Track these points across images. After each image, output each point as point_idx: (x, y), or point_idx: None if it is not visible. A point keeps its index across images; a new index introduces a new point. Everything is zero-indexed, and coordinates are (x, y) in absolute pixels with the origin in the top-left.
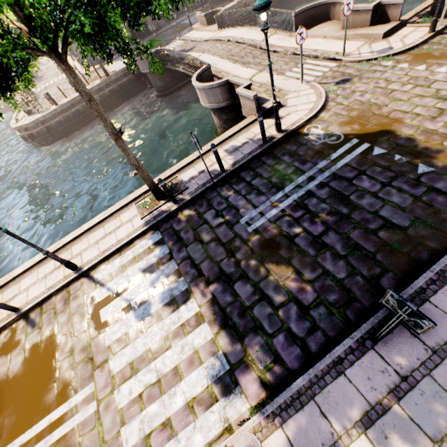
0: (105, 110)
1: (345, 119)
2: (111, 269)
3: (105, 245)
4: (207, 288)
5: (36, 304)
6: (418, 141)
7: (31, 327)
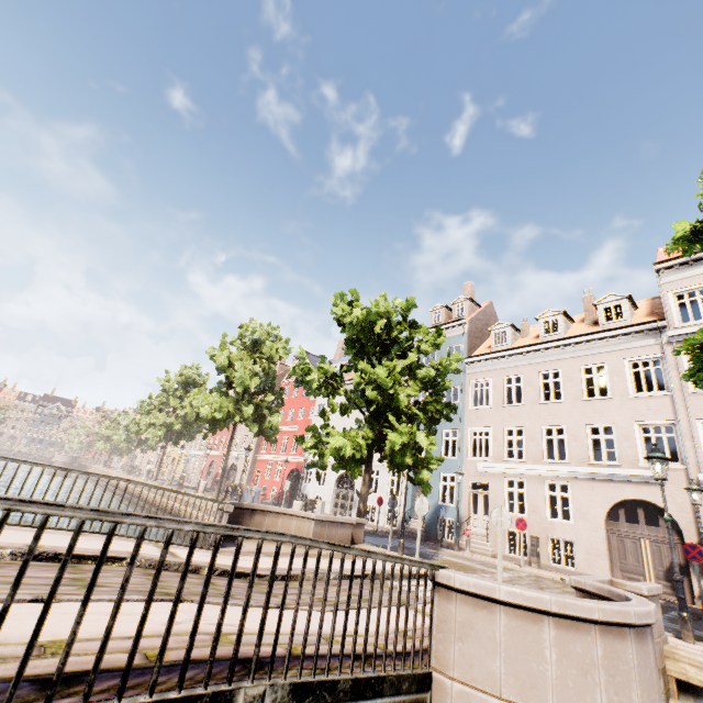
0: None
1: None
2: None
3: None
4: None
5: None
6: None
7: None
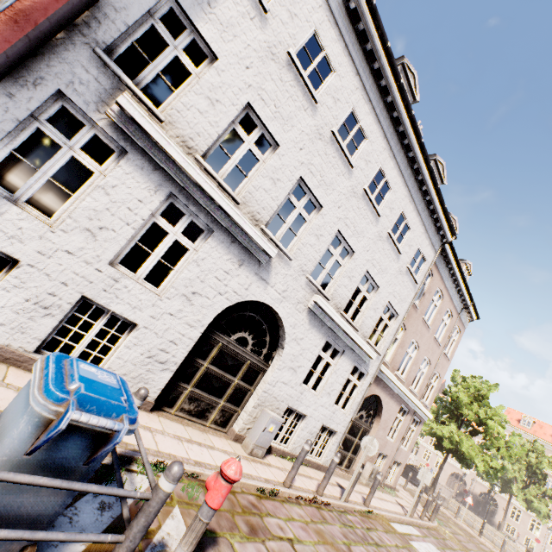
0: None
1: None
2: None
3: None
4: None
5: None
6: None
7: None
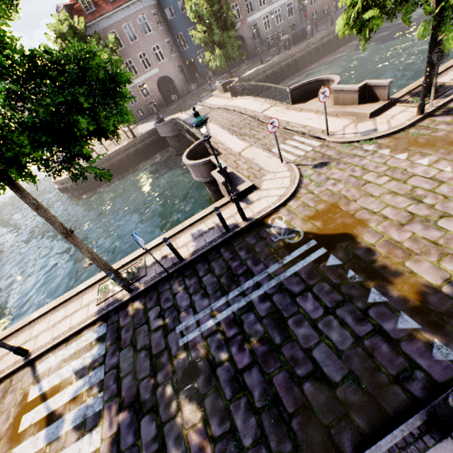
0: (130, 165)
1: (310, 212)
2: (53, 362)
3: (59, 331)
4: (117, 416)
5: None
6: (378, 255)
7: None
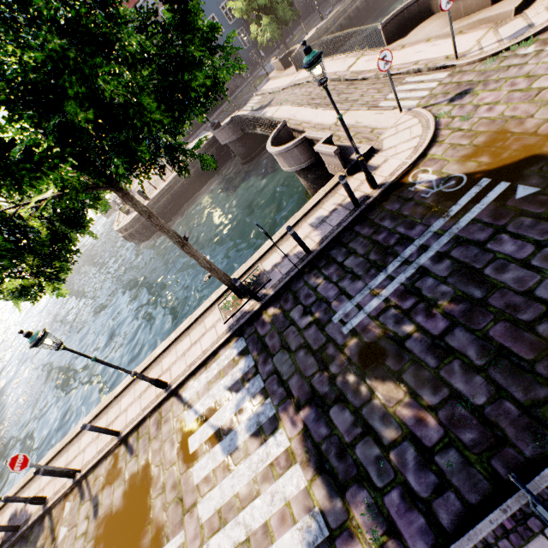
0: (193, 191)
1: (467, 150)
2: (197, 386)
3: (191, 357)
4: (297, 415)
5: (133, 428)
6: None
7: (130, 455)
